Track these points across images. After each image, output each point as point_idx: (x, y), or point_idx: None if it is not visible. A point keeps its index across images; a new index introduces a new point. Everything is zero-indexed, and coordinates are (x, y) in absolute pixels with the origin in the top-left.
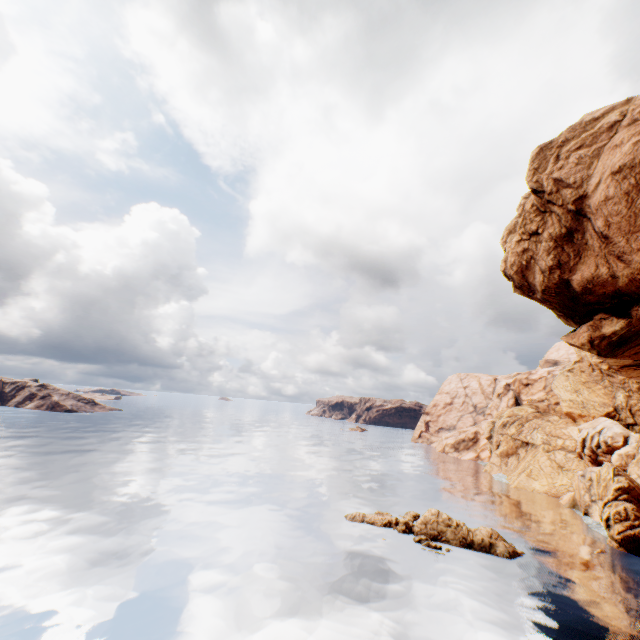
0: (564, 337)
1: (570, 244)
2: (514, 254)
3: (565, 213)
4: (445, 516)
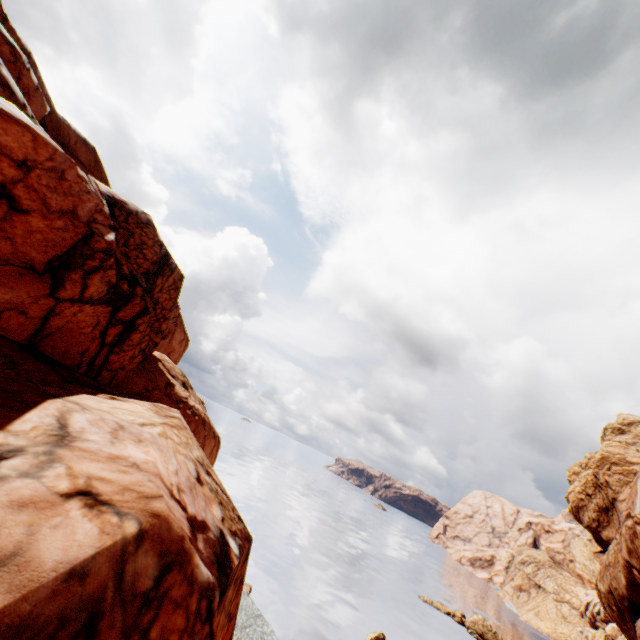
0: (592, 552)
1: (605, 514)
2: (575, 496)
3: (606, 499)
4: (488, 623)
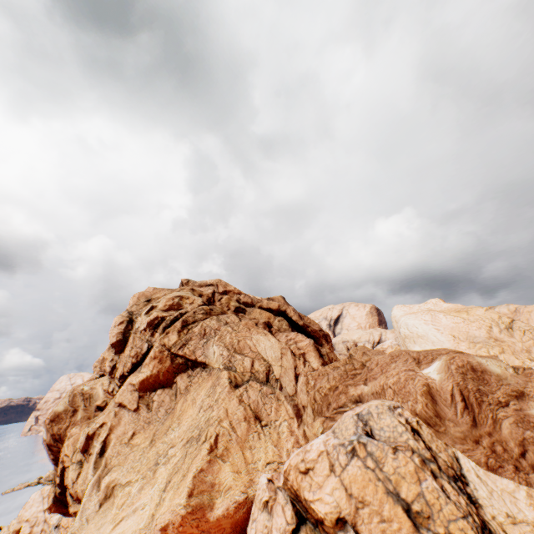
0: None
1: None
2: None
3: None
4: None
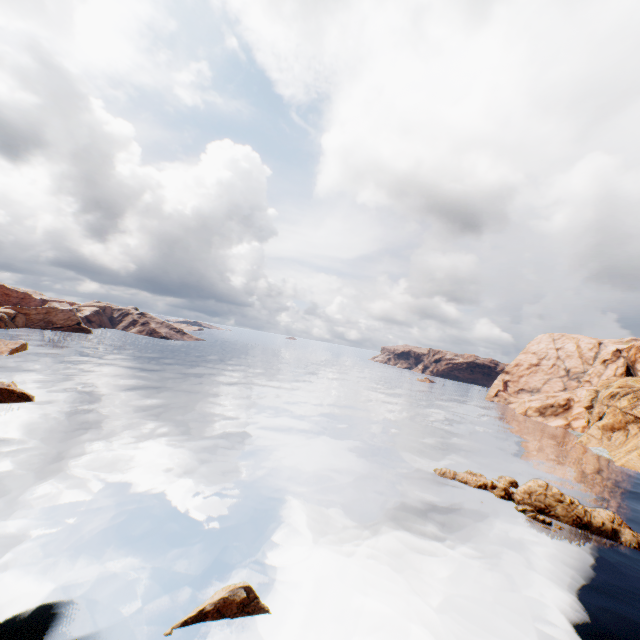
0: None
1: None
2: None
3: None
4: (556, 491)
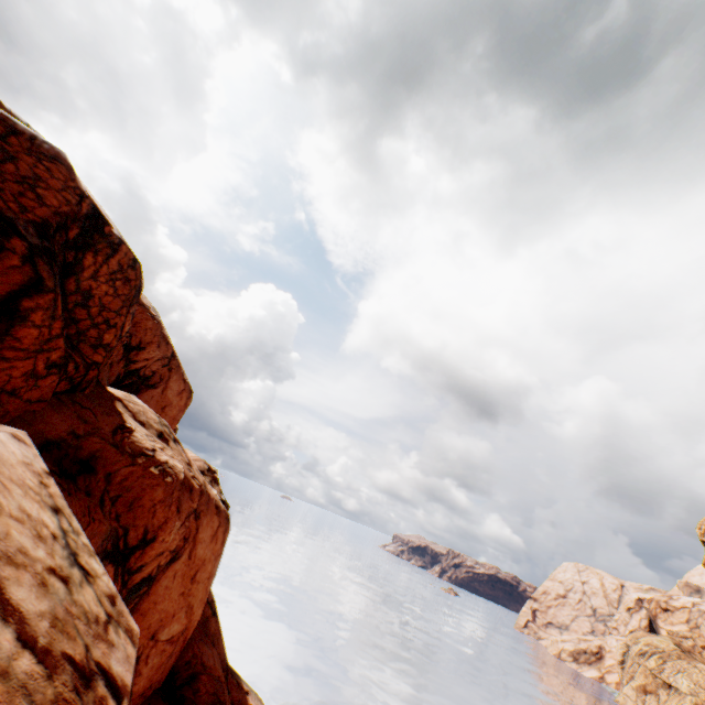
0: None
1: None
2: None
3: None
4: None
